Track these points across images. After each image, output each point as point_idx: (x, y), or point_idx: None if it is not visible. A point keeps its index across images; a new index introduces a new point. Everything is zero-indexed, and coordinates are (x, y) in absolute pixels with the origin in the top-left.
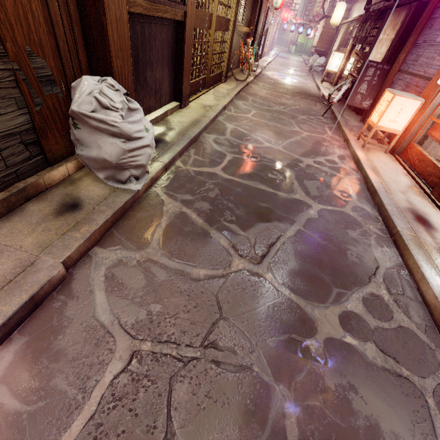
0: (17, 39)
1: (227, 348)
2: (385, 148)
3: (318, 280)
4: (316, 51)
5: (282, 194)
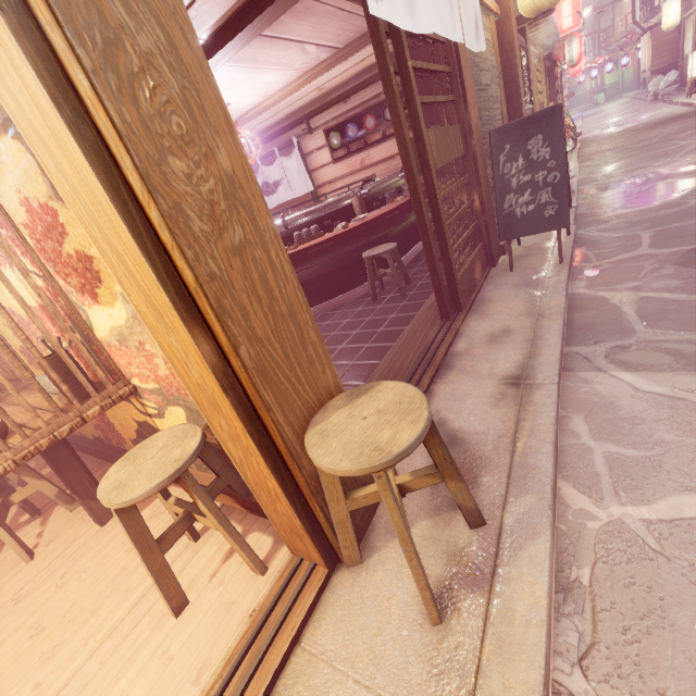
0: None
1: None
2: None
3: None
4: (654, 72)
5: None
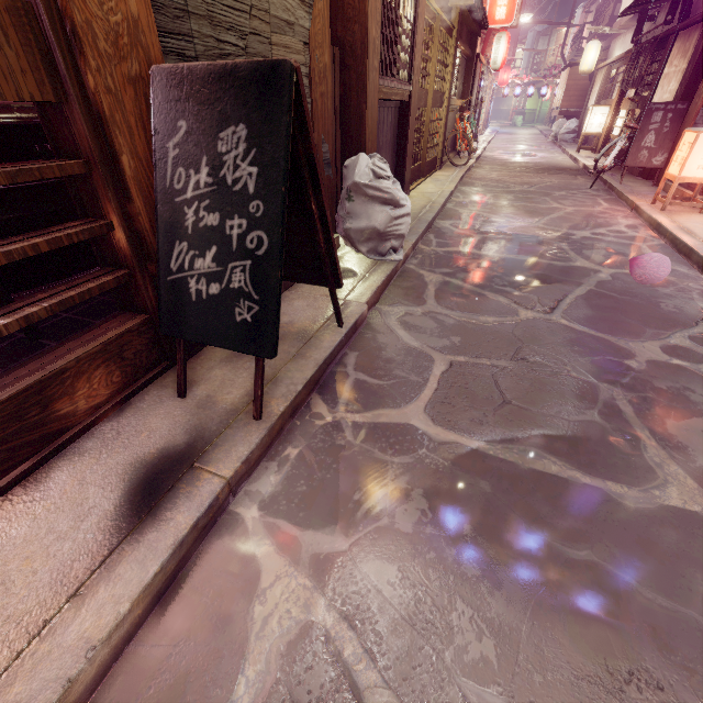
0: (319, 130)
1: (538, 363)
2: (698, 206)
3: (627, 324)
4: (561, 113)
5: (557, 263)
